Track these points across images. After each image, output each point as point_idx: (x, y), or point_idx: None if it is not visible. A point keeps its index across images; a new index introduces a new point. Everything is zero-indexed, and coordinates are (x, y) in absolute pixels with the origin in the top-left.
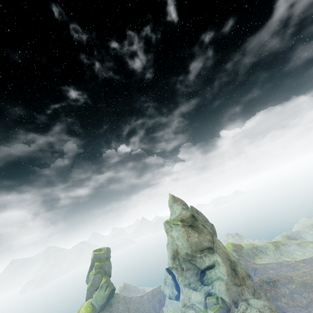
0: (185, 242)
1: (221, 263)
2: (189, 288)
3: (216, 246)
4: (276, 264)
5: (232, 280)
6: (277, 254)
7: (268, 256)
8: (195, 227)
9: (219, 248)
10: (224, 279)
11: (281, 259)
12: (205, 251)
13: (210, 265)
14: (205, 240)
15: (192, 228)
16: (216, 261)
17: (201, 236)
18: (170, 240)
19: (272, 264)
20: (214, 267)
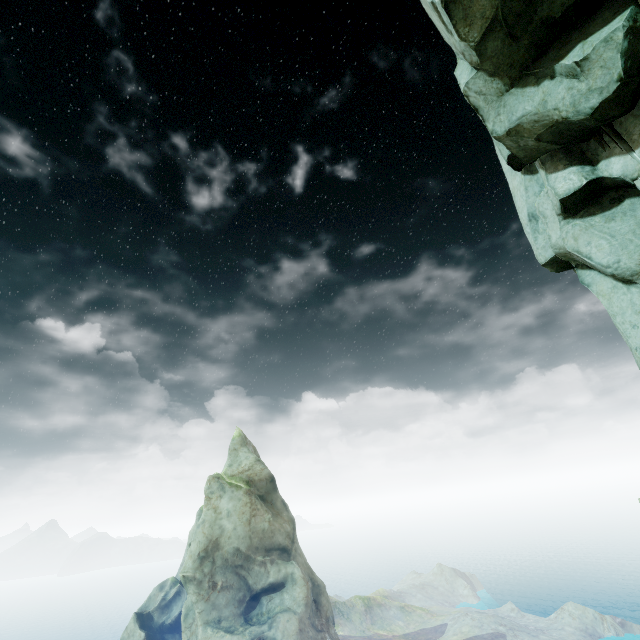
0: (243, 526)
1: (299, 580)
2: (216, 629)
3: (296, 548)
4: (362, 638)
5: (311, 617)
6: (366, 621)
7: (351, 622)
8: (268, 503)
9: (301, 555)
10: (297, 611)
11: (372, 631)
12: (275, 552)
13: (276, 583)
14: (281, 531)
15: (264, 503)
16: (291, 575)
17: (277, 521)
18: (211, 516)
19: (355, 638)
20: (284, 588)
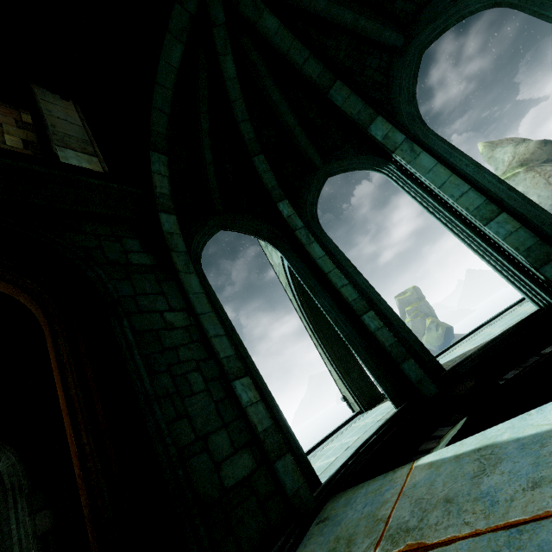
0: (544, 190)
1: None
2: None
3: None
4: None
5: None
6: None
7: None
8: None
9: None
10: None
11: None
12: None
13: None
14: None
15: None
16: None
17: None
18: None
19: None
20: None
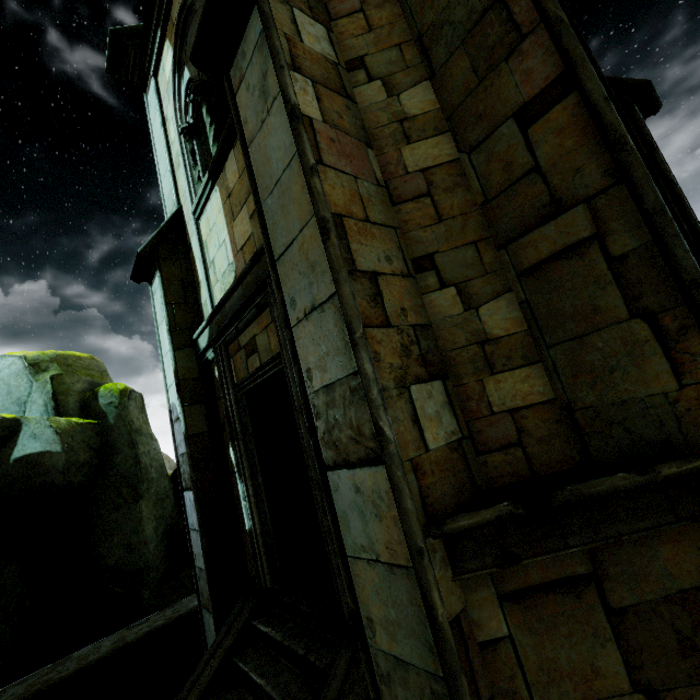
0: None
1: None
2: None
3: None
4: None
5: None
6: None
7: None
8: None
9: None
10: None
11: None
12: None
13: None
14: None
15: None
16: None
17: None
18: None
19: None
20: None
